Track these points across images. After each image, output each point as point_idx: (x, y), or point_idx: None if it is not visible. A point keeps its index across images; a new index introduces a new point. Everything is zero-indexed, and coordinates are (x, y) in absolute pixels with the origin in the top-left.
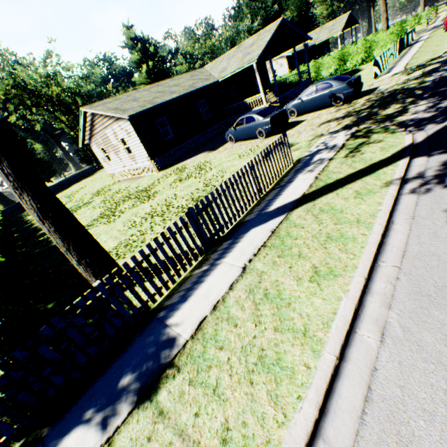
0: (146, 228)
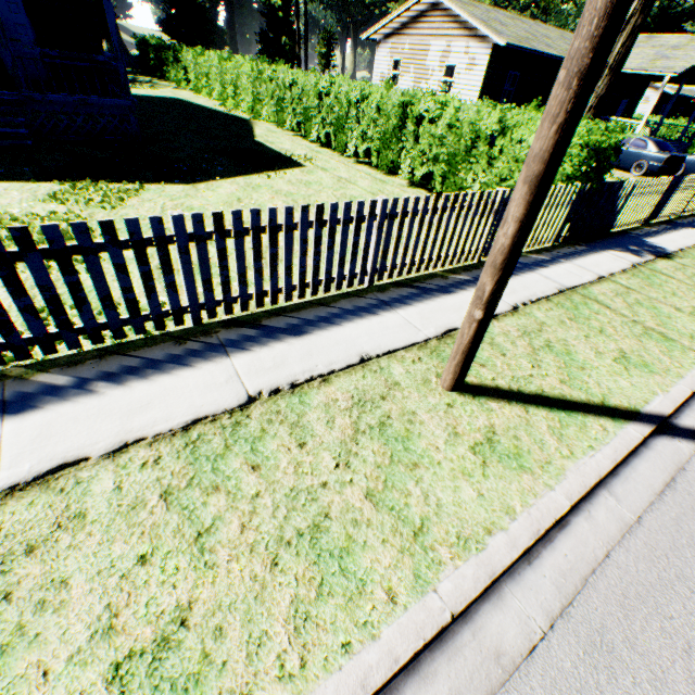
0: None
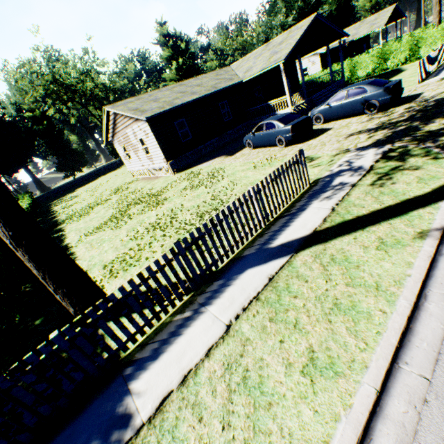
0: (145, 242)
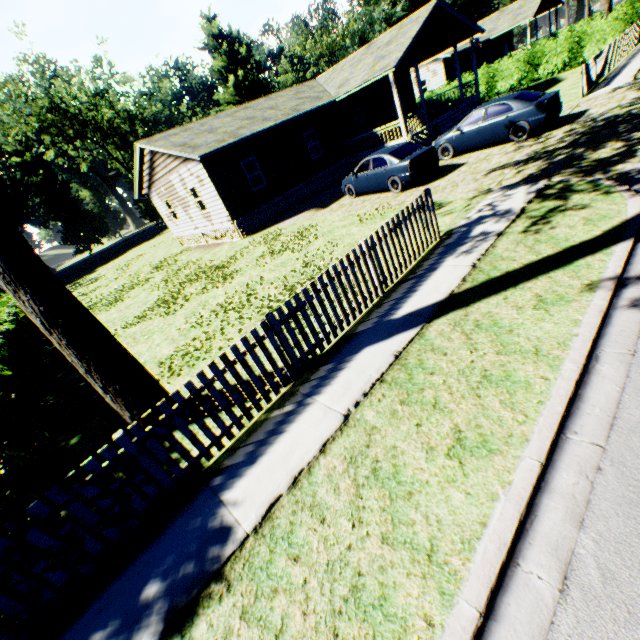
0: (215, 328)
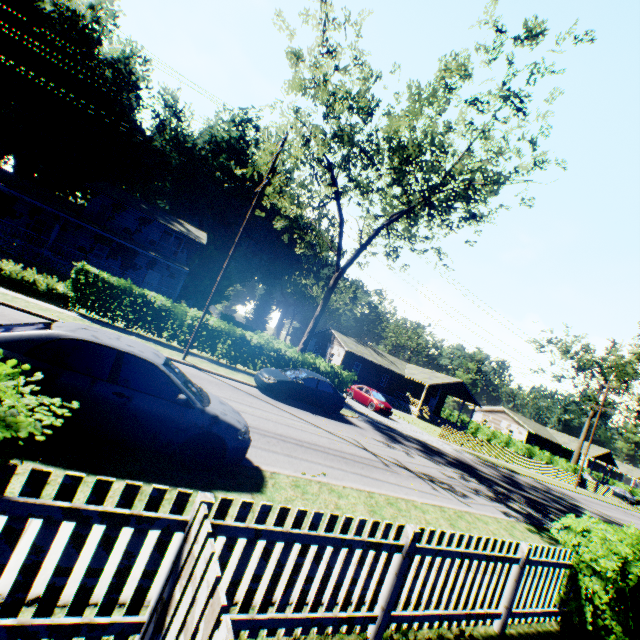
0: None
